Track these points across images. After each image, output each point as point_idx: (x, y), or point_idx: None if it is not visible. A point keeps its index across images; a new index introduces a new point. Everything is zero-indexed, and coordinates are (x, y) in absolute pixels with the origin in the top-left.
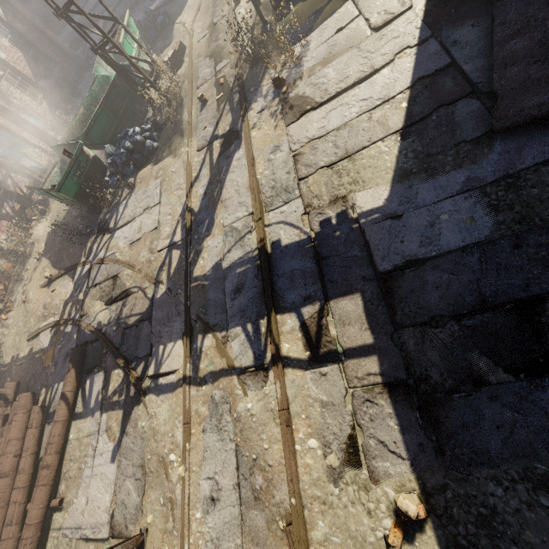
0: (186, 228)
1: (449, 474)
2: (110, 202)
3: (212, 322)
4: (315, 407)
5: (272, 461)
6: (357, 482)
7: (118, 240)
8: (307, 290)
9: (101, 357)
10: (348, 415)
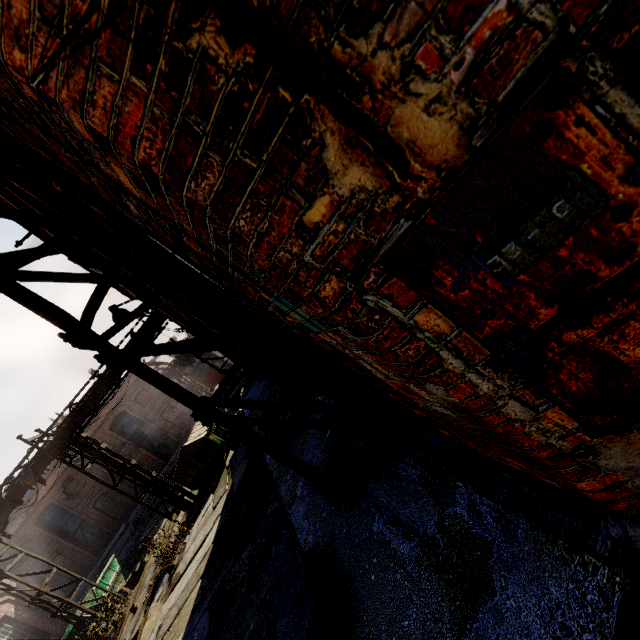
0: None
1: None
2: None
3: None
4: None
5: None
6: None
7: None
8: None
9: None
10: None
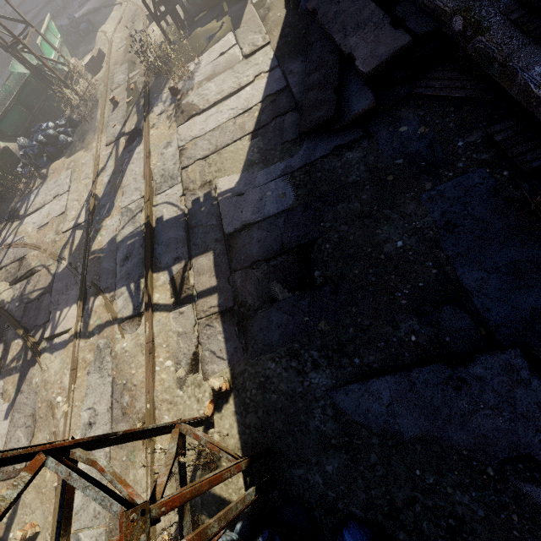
0: (89, 211)
1: (249, 363)
2: (22, 191)
3: (103, 286)
4: (173, 338)
5: (137, 381)
6: (194, 383)
7: (27, 226)
8: (177, 252)
9: (2, 332)
10: (195, 339)
